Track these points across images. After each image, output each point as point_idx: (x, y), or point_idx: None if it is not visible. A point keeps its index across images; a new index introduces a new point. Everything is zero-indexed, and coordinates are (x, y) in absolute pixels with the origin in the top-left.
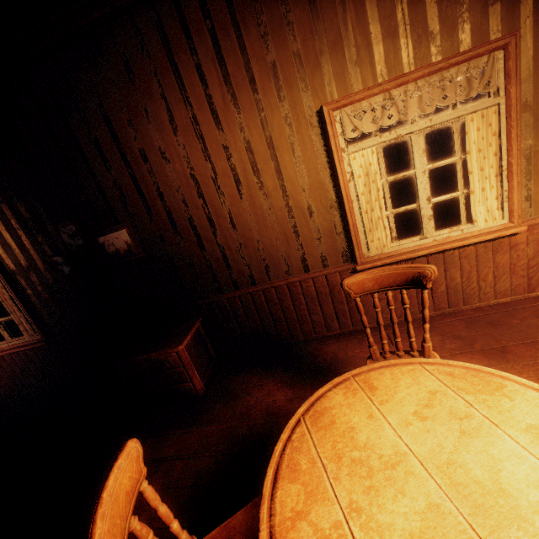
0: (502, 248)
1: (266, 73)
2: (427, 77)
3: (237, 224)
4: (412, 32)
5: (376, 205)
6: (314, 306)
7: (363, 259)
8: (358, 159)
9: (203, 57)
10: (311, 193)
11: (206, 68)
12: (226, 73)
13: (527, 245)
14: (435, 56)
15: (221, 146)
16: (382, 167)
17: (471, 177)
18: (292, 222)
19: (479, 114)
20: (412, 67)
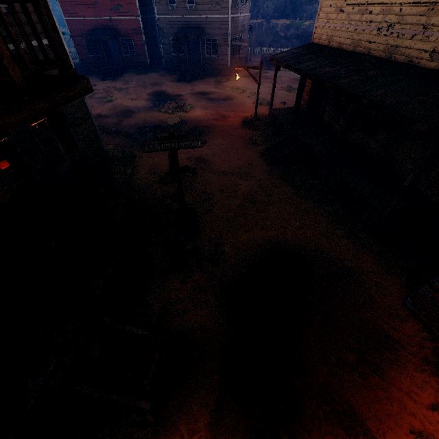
0: None
1: None
2: None
3: None
4: None
5: None
6: None
7: None
8: None
9: None
10: None
11: None
12: None
13: None
14: None
15: None
16: None
17: None
18: None
19: None
20: None
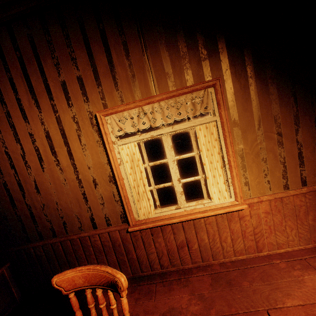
0: (234, 218)
1: (59, 88)
2: (166, 99)
3: (40, 189)
4: (155, 71)
5: (141, 183)
6: (101, 256)
7: (134, 222)
8: (125, 149)
9: (14, 74)
10: (95, 170)
11: (17, 81)
12: (30, 85)
13: (251, 217)
14: (172, 87)
15: (27, 133)
16: (145, 155)
17: (205, 167)
18: (82, 190)
19: (204, 126)
20: (157, 93)
